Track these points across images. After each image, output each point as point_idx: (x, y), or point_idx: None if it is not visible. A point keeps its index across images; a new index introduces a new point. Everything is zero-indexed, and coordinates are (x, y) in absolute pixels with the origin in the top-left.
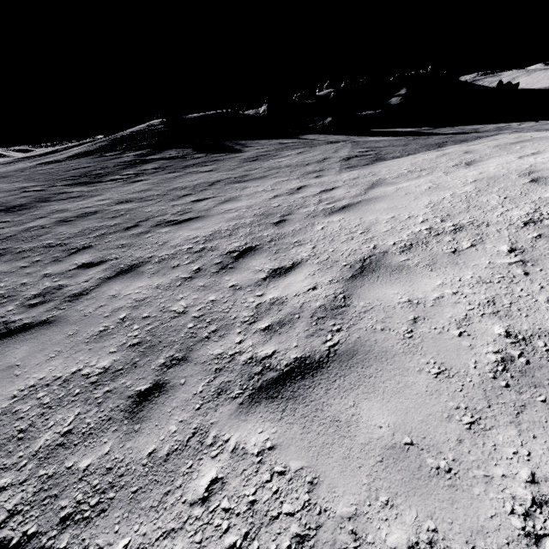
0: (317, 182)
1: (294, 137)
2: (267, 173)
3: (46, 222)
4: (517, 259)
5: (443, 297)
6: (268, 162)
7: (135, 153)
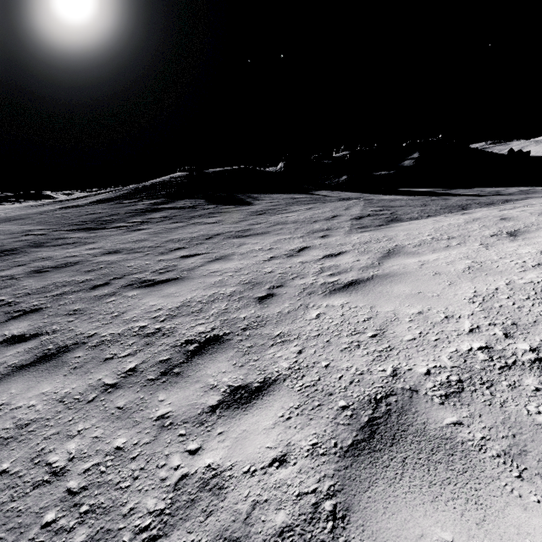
0: (322, 243)
1: (307, 193)
2: (270, 229)
3: (20, 271)
4: None
5: None
6: (275, 216)
7: (149, 202)
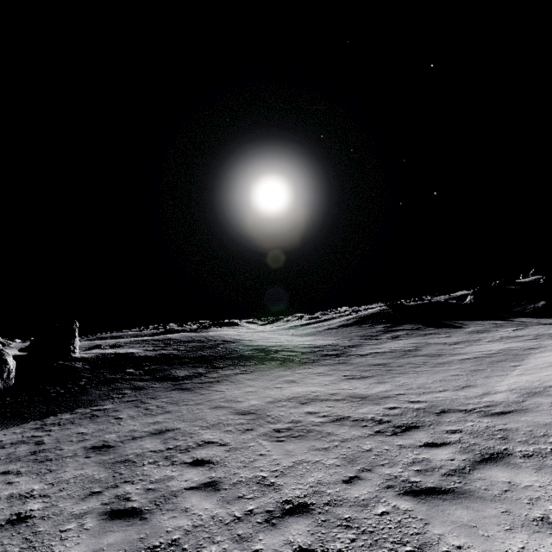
0: (534, 343)
1: (505, 319)
2: (492, 339)
3: (376, 351)
4: None
5: None
6: (490, 334)
7: (382, 326)
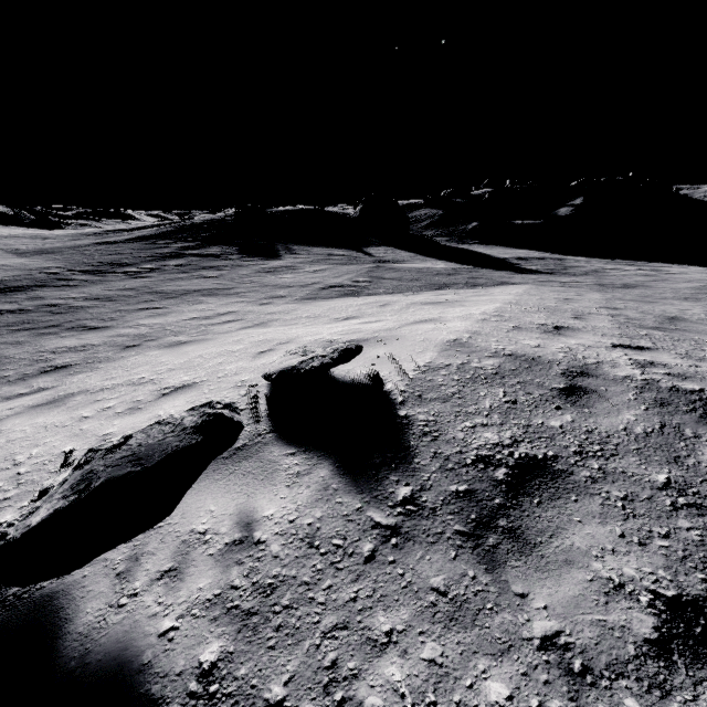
0: (249, 310)
1: (358, 248)
2: (245, 290)
3: (9, 308)
4: (91, 415)
5: (15, 431)
6: (275, 276)
7: (182, 245)
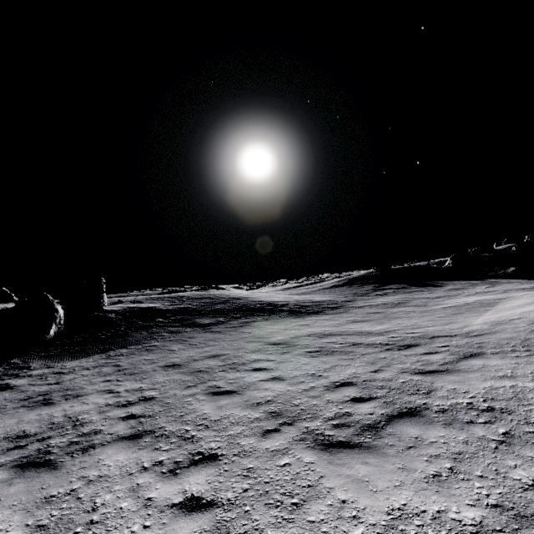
0: (503, 295)
1: (479, 280)
2: (469, 294)
3: (370, 304)
4: None
5: None
6: (466, 290)
7: (371, 286)
